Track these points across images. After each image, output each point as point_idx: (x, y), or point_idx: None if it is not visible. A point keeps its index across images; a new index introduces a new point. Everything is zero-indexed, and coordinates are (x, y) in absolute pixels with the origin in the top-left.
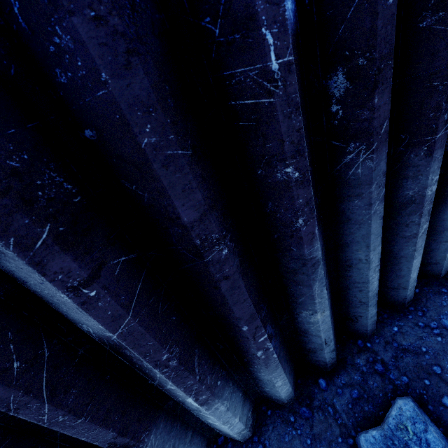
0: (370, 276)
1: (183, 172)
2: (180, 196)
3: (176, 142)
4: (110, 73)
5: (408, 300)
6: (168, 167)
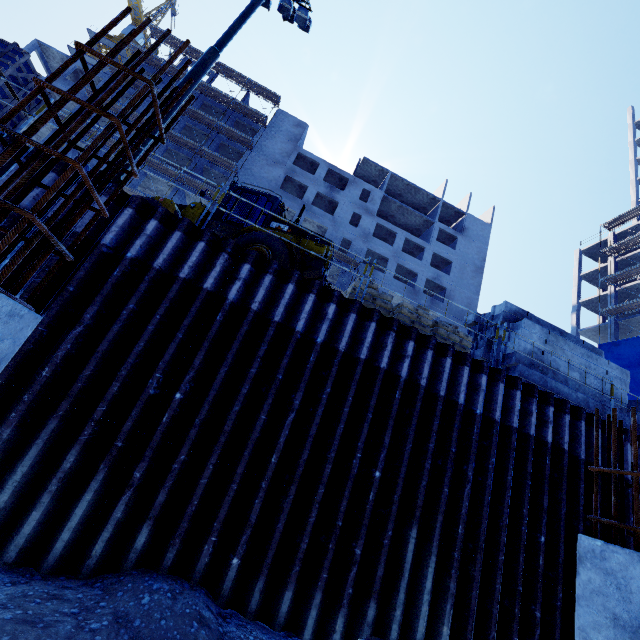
0: (9, 484)
1: (7, 374)
2: (1, 377)
3: (13, 368)
4: (18, 353)
5: (7, 559)
6: (7, 370)
